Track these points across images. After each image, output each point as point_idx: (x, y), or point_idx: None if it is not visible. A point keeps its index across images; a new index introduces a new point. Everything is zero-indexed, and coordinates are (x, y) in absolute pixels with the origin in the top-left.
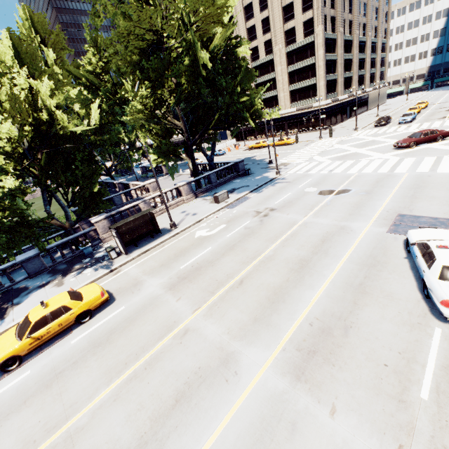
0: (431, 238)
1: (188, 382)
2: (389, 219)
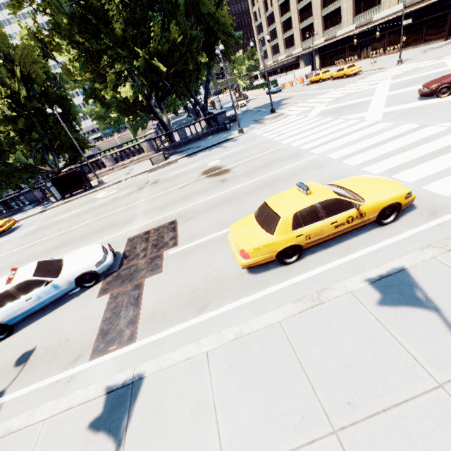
0: (68, 259)
1: None
2: (158, 224)
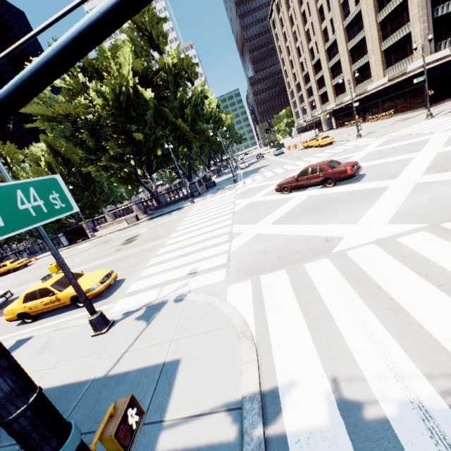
0: None
1: None
2: None
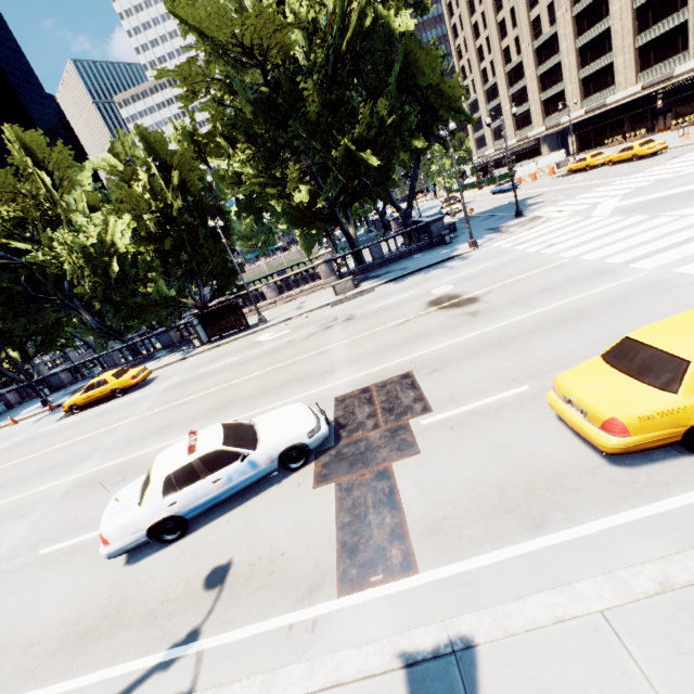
0: (261, 423)
1: (65, 461)
2: (380, 378)
